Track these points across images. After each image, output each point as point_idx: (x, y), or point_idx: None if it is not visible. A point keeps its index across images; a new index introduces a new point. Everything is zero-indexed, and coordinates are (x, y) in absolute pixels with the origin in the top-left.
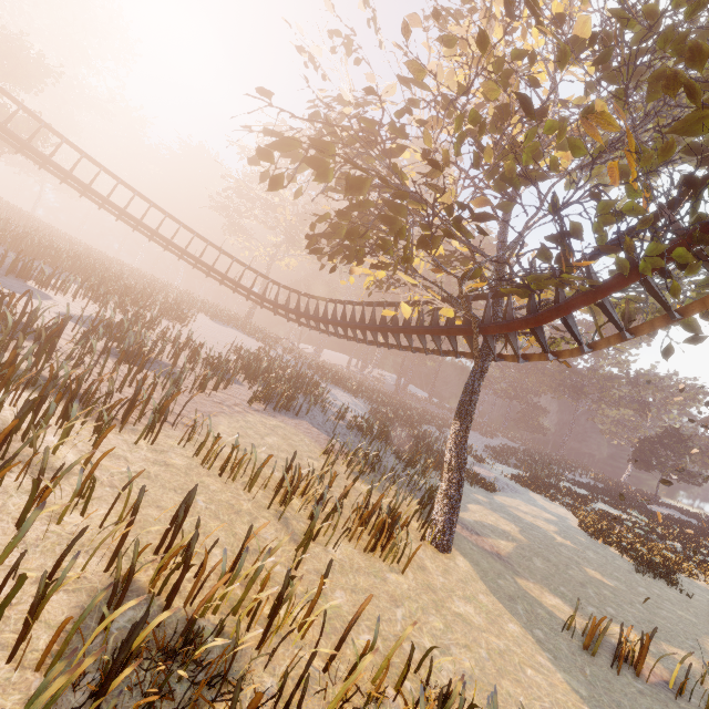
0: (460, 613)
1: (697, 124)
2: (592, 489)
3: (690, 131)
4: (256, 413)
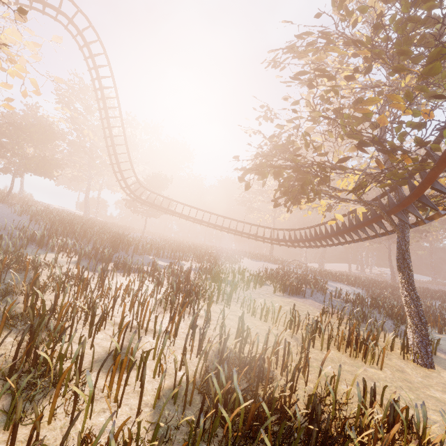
0: (434, 396)
1: (430, 71)
2: None
3: (429, 75)
4: (278, 297)
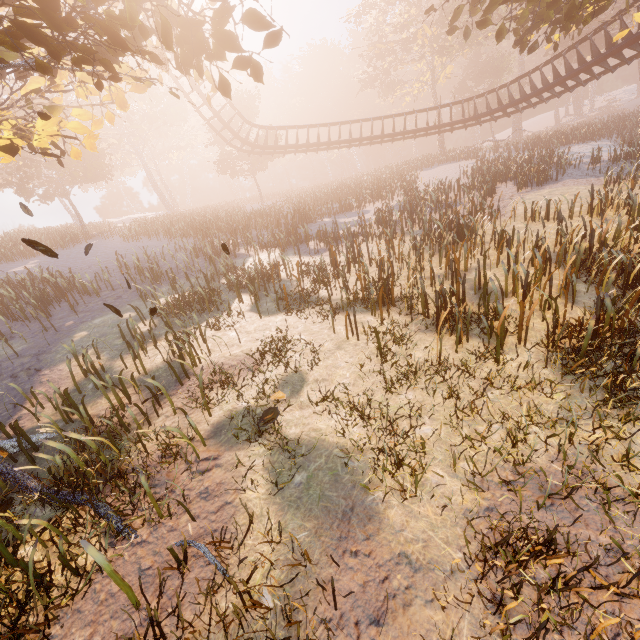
0: None
1: None
2: None
3: None
4: (528, 194)
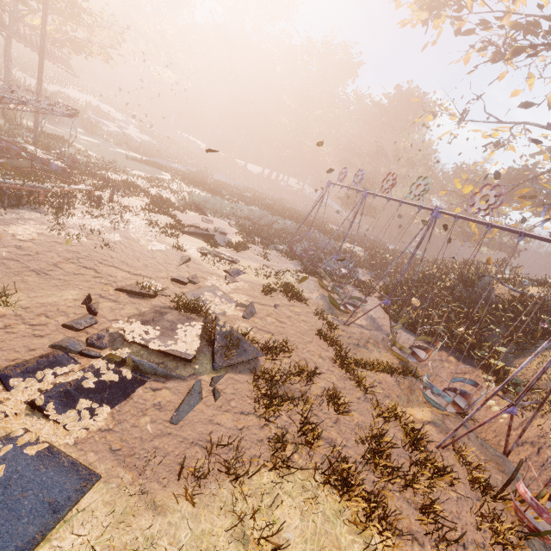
0: None
1: None
2: (275, 201)
3: None
4: None
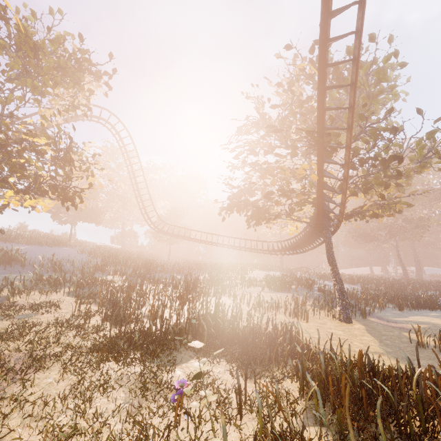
0: (330, 331)
1: (294, 154)
2: None
3: (295, 155)
4: (264, 293)
